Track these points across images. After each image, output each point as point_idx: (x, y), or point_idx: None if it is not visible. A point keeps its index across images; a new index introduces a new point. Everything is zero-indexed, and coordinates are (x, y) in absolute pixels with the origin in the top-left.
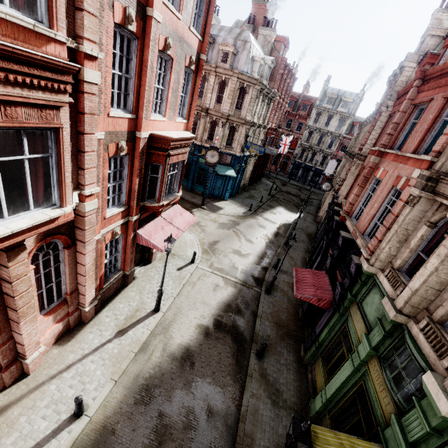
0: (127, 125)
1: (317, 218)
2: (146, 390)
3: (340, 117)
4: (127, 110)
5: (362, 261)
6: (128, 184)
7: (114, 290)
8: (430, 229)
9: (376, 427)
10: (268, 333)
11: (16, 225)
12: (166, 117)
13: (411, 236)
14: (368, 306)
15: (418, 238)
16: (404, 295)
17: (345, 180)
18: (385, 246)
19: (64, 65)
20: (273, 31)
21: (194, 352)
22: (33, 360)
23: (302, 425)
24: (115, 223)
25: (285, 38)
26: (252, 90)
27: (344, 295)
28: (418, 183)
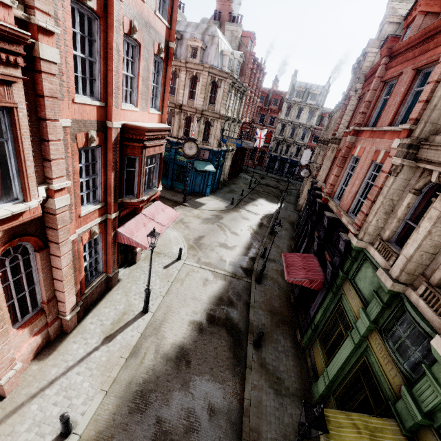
0: (95, 114)
1: (297, 207)
2: (141, 397)
3: (310, 109)
4: (95, 98)
5: (351, 237)
6: (103, 179)
7: (97, 295)
8: (415, 197)
9: (385, 402)
10: (263, 322)
11: None
12: (139, 107)
13: (397, 206)
14: (361, 281)
15: (405, 206)
16: (399, 264)
17: (322, 165)
18: (372, 219)
19: (10, 31)
20: (239, 26)
21: (189, 350)
22: (8, 380)
23: (315, 410)
24: (92, 222)
25: (251, 33)
26: (224, 84)
27: (336, 274)
28: (399, 152)
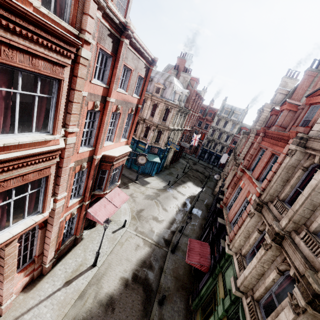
0: (88, 154)
1: (214, 192)
2: None
3: (233, 123)
4: (90, 146)
5: (226, 245)
6: (85, 184)
7: (67, 249)
8: (259, 234)
9: None
10: (168, 285)
11: (15, 231)
12: (114, 141)
13: (251, 235)
14: (227, 277)
15: (253, 238)
16: (241, 278)
17: (228, 174)
18: (237, 239)
19: (57, 149)
20: (189, 75)
21: (115, 299)
22: (6, 306)
23: None
24: (73, 208)
25: (196, 78)
26: (173, 110)
27: (216, 266)
28: (253, 204)
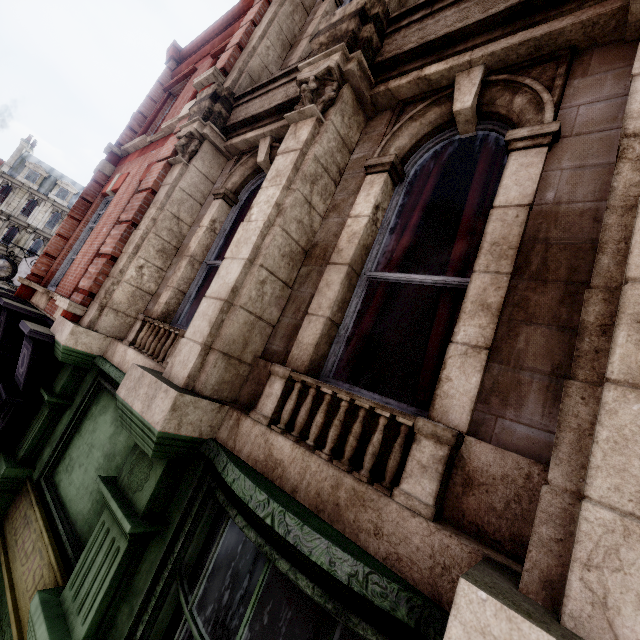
0: None
1: None
2: None
3: (54, 209)
4: None
5: (59, 326)
6: None
7: None
8: (227, 208)
9: None
10: None
11: None
12: None
13: (190, 236)
14: (76, 471)
15: (207, 226)
16: (197, 329)
17: None
18: (127, 265)
19: None
20: None
21: None
22: None
23: None
24: None
25: None
26: None
27: None
28: (194, 115)
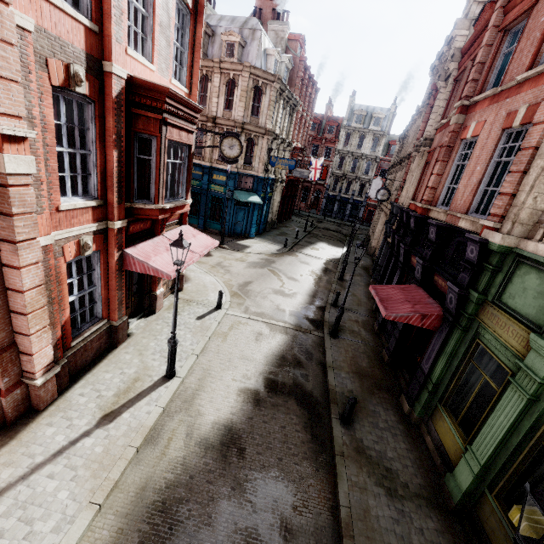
0: (83, 39)
1: (369, 250)
2: (162, 513)
3: (373, 136)
4: (81, 13)
5: (488, 235)
6: (99, 159)
7: (94, 354)
8: None
9: None
10: (349, 388)
11: None
12: (155, 66)
13: None
14: (517, 298)
15: None
16: None
17: (405, 182)
18: (526, 198)
19: None
20: (285, 24)
21: (241, 431)
22: None
23: None
24: (81, 226)
25: (300, 35)
26: (270, 90)
27: (465, 298)
28: None
